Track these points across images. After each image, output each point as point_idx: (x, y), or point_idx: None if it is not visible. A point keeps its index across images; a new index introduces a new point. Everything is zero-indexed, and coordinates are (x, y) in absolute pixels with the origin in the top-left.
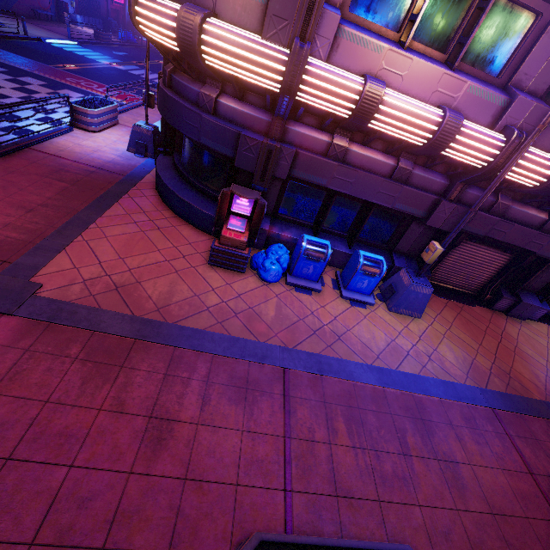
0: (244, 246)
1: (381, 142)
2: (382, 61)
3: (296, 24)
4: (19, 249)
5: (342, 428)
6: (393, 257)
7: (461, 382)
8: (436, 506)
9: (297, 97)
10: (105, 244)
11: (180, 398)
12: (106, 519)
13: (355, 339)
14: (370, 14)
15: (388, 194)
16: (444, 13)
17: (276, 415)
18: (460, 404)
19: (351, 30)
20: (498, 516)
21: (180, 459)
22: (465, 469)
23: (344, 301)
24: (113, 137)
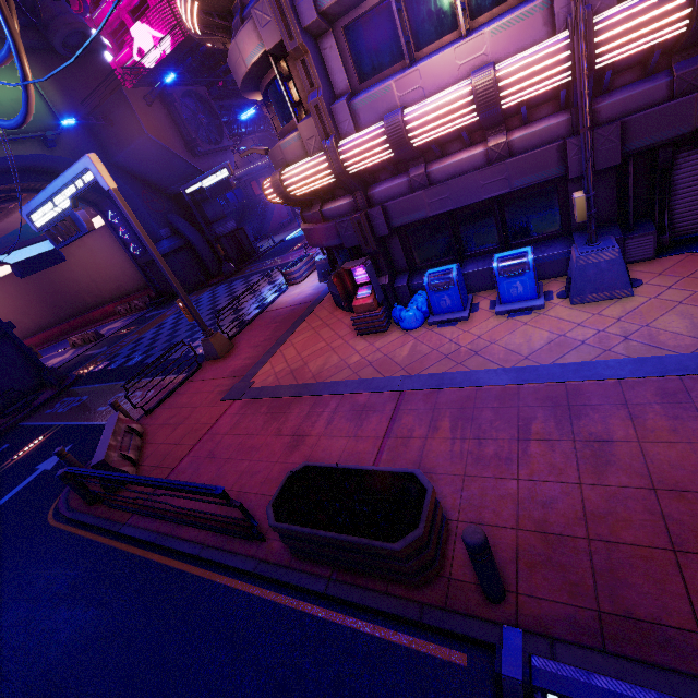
0: (373, 307)
1: (458, 141)
2: (396, 93)
3: (319, 133)
4: (248, 368)
5: (445, 425)
6: (572, 239)
7: (683, 353)
8: (544, 480)
9: (351, 172)
10: (291, 349)
11: (313, 423)
12: (261, 482)
13: (498, 349)
14: (378, 69)
15: (495, 181)
16: (433, 7)
17: (381, 424)
18: (662, 379)
19: (359, 99)
20: (663, 492)
21: (304, 455)
22: (623, 447)
23: (499, 317)
24: (313, 279)
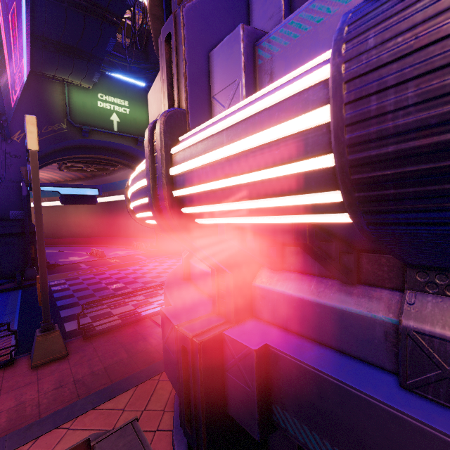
0: None
1: None
2: None
3: (164, 107)
4: None
5: None
6: None
7: None
8: None
9: (199, 219)
10: None
11: None
12: None
13: None
14: None
15: None
16: None
17: None
18: None
19: (286, 22)
20: None
21: None
22: None
23: None
24: None
